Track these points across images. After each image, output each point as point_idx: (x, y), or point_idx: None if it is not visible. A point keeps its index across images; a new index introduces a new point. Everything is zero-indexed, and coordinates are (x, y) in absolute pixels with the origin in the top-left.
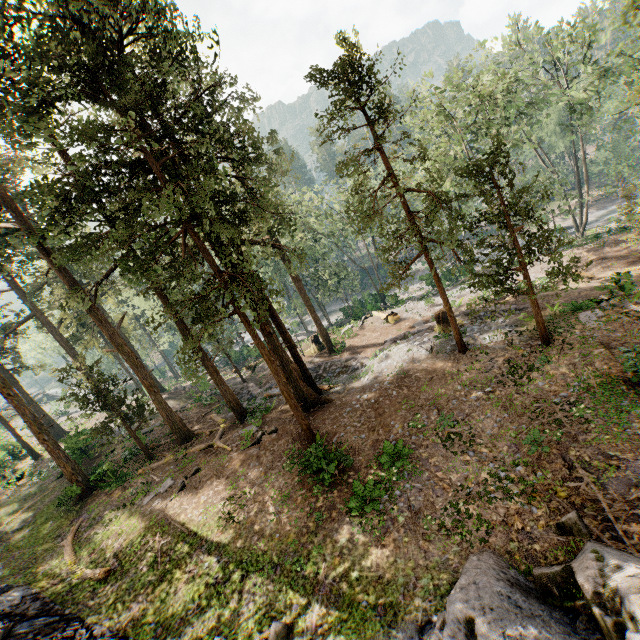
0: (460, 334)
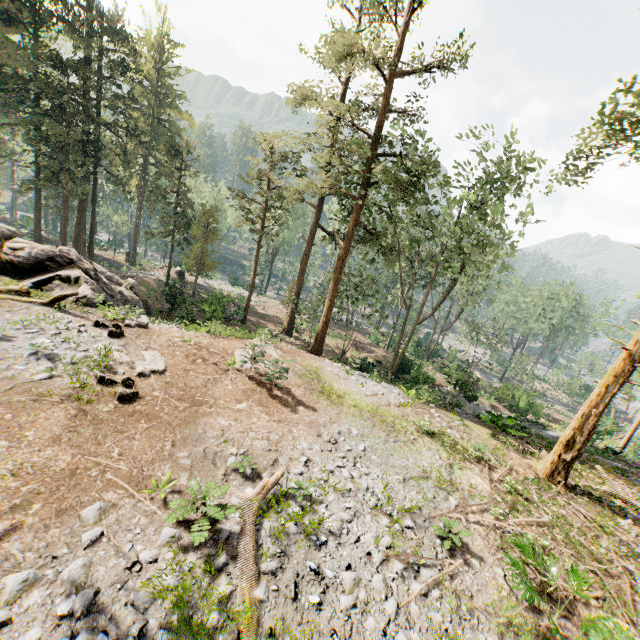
0: (169, 276)
